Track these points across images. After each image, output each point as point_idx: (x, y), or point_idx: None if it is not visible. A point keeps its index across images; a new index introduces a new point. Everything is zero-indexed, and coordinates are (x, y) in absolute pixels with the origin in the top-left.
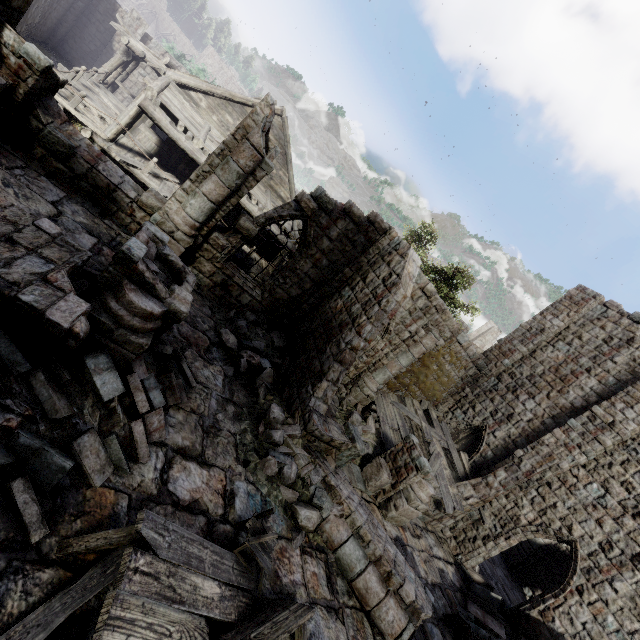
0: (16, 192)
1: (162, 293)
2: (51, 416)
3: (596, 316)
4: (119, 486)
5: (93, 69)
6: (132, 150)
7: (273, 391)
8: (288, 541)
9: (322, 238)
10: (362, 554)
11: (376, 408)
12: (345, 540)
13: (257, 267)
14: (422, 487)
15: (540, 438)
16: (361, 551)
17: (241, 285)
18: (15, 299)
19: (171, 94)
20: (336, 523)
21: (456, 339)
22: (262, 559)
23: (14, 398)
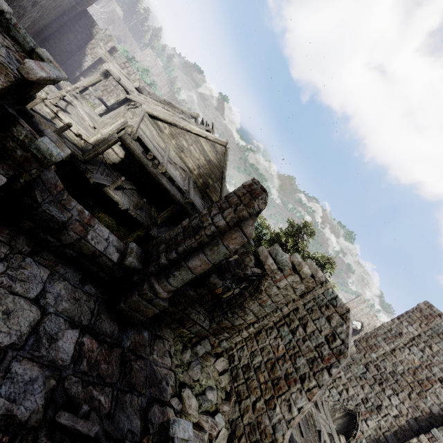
0: None
1: None
2: None
3: (441, 331)
4: None
5: (75, 86)
6: (101, 163)
7: None
8: None
9: (272, 287)
10: None
11: None
12: None
13: None
14: None
15: (409, 440)
16: None
17: (195, 320)
18: None
19: (144, 125)
20: None
21: None
22: None
23: None
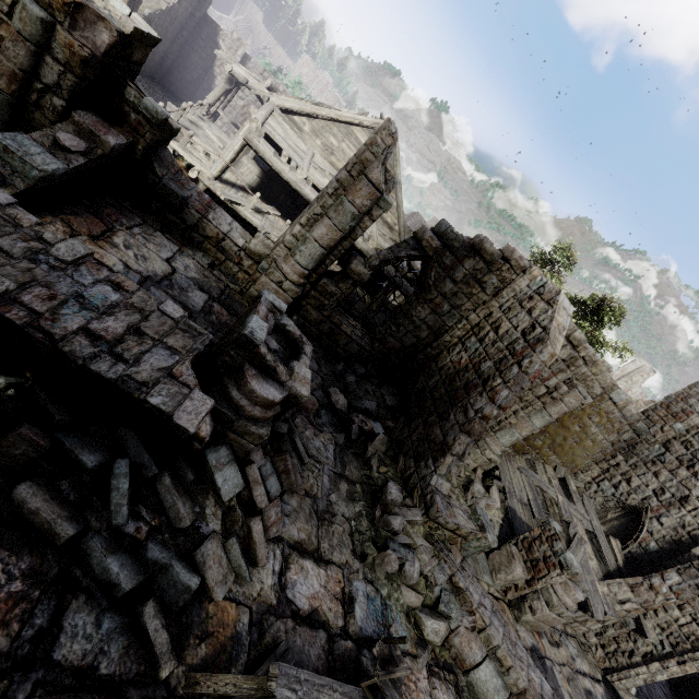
0: (135, 254)
1: (283, 376)
2: (176, 524)
3: None
4: (240, 597)
5: (198, 103)
6: (235, 185)
7: (386, 460)
8: (413, 659)
9: (444, 280)
10: (501, 683)
11: (500, 475)
12: (479, 661)
13: (359, 303)
14: (568, 590)
15: None
16: (499, 679)
17: (349, 334)
18: (144, 402)
19: (275, 122)
20: (467, 638)
21: (608, 396)
22: (393, 698)
23: (142, 504)
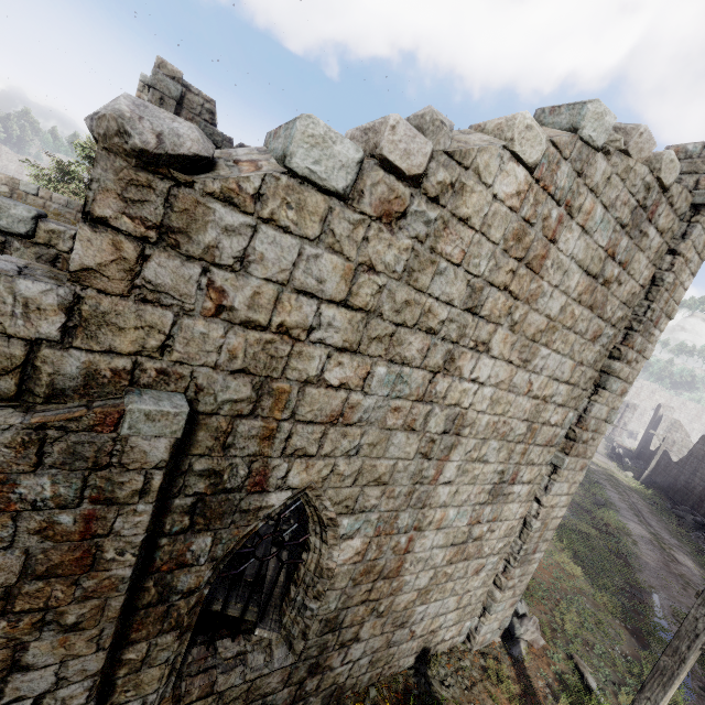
0: None
1: None
2: None
3: None
4: None
5: None
6: None
7: None
8: None
9: None
10: None
11: None
12: None
13: None
14: None
15: None
16: None
17: None
18: None
19: None
20: None
21: (23, 191)
22: None
23: None
